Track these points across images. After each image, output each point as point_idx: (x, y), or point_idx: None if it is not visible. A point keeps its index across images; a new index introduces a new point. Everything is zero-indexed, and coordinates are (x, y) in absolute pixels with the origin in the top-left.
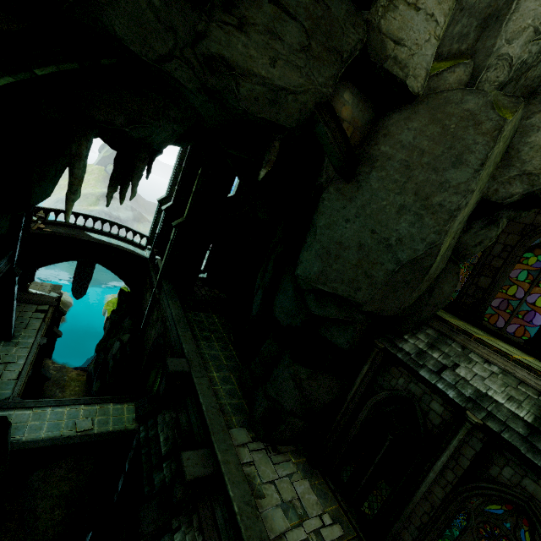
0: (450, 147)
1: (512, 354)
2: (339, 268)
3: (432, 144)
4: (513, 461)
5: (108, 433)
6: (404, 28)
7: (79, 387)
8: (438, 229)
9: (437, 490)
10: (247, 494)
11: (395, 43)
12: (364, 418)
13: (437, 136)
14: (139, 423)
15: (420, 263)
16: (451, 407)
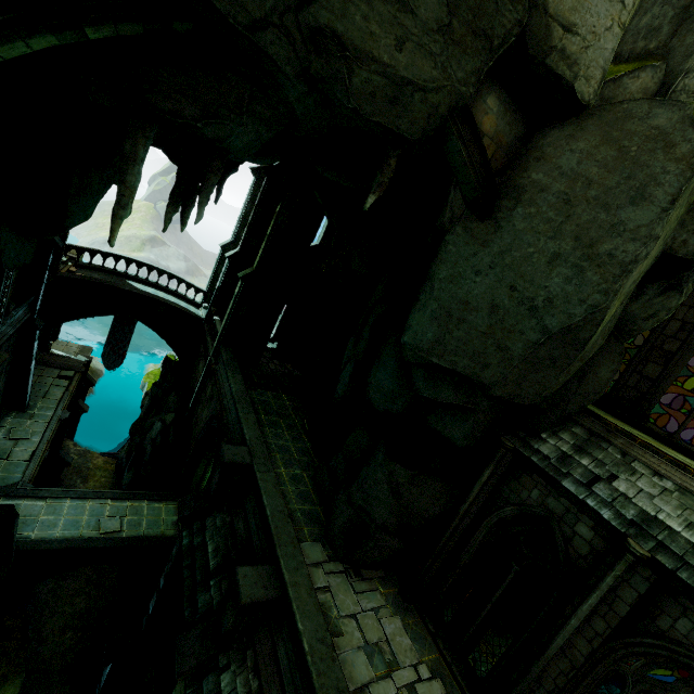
0: (629, 177)
1: (693, 466)
2: (462, 336)
3: (603, 171)
4: (693, 610)
5: (140, 538)
6: (578, 9)
7: (105, 478)
8: (604, 287)
9: (580, 643)
10: (321, 629)
11: (564, 30)
12: (481, 541)
13: (611, 161)
14: (182, 526)
15: (575, 333)
16: (606, 531)
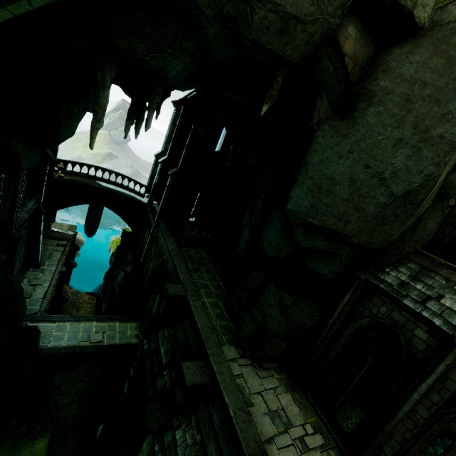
0: (455, 78)
1: None
2: (329, 202)
3: (435, 75)
4: None
5: (115, 345)
6: None
7: (90, 308)
8: (437, 161)
9: (421, 410)
10: (240, 402)
11: None
12: (344, 342)
13: (441, 67)
14: (143, 337)
15: (413, 196)
16: (437, 334)
